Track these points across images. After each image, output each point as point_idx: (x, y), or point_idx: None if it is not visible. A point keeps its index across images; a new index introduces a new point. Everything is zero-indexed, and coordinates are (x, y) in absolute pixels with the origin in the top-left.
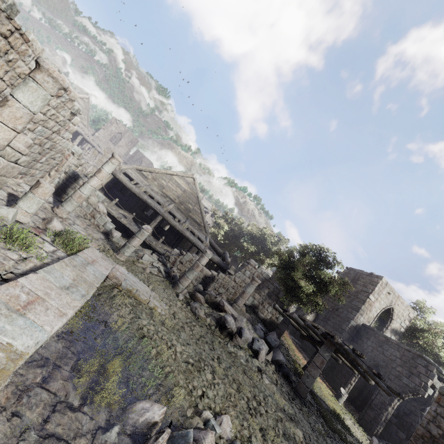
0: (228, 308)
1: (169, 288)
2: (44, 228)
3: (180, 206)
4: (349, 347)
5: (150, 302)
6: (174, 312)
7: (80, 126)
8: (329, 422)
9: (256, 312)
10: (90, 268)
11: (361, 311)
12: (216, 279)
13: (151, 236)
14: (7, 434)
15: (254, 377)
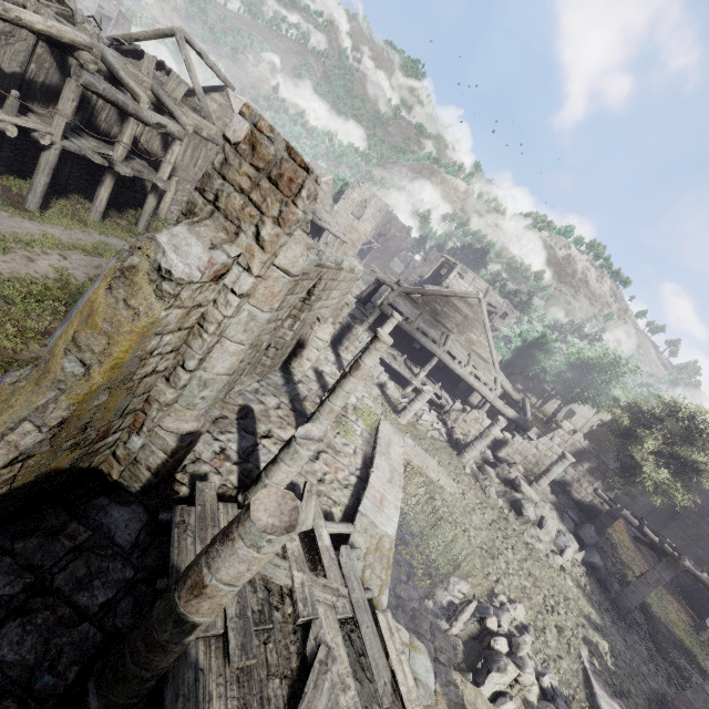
0: (526, 489)
1: (453, 458)
2: (345, 404)
3: (459, 337)
4: (703, 575)
5: (439, 480)
6: (463, 490)
7: (326, 220)
8: (661, 650)
9: (567, 490)
10: (391, 450)
11: None
12: (510, 444)
13: (423, 377)
14: (394, 578)
15: (555, 576)
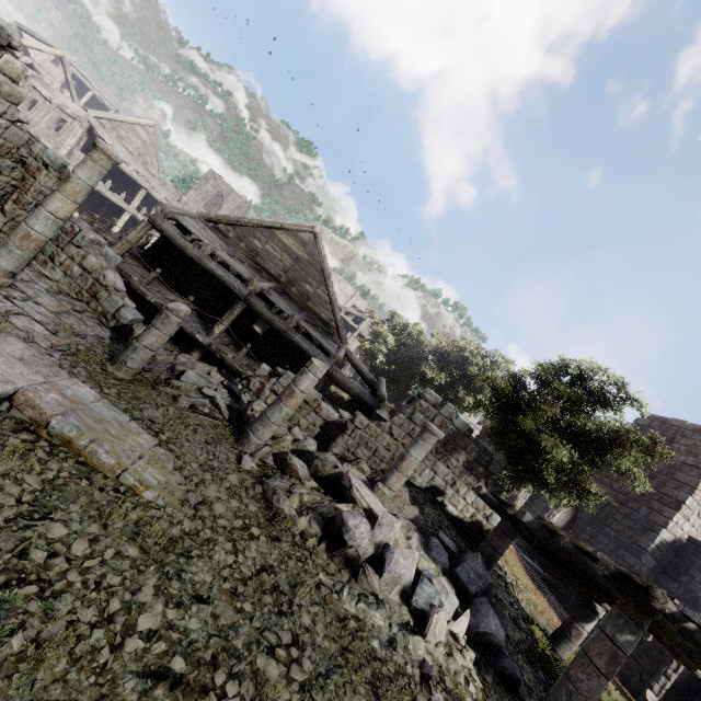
0: (360, 493)
1: (225, 443)
2: None
3: (288, 288)
4: None
5: (123, 473)
6: (203, 500)
7: (141, 173)
8: None
9: (439, 502)
10: None
11: (684, 510)
12: (351, 430)
13: (232, 345)
14: None
15: None
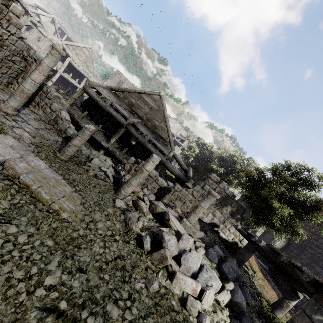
0: (173, 223)
1: (109, 193)
2: None
3: (147, 123)
4: None
5: (52, 204)
6: (92, 220)
7: (85, 70)
8: None
9: (216, 231)
10: None
11: None
12: (172, 191)
13: (120, 149)
14: None
15: None
